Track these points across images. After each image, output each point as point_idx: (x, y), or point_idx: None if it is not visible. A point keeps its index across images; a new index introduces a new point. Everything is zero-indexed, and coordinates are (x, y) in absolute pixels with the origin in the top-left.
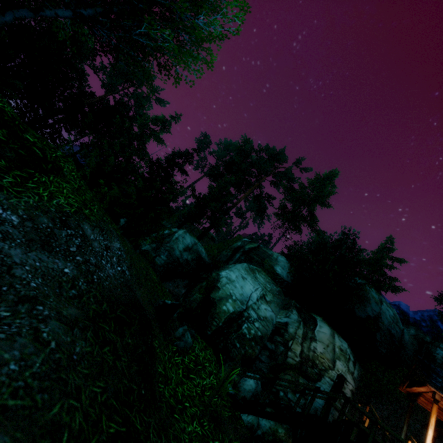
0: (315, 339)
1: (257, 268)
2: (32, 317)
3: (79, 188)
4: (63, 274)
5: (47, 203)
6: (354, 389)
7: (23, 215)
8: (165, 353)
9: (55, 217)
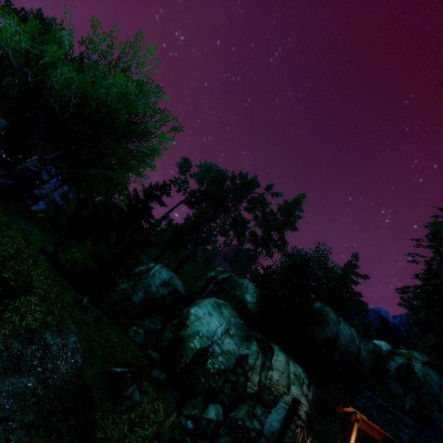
0: (272, 368)
1: (224, 303)
2: (6, 431)
3: (45, 293)
4: (27, 388)
5: (18, 327)
6: (308, 410)
7: (2, 347)
8: (109, 418)
9: (23, 339)
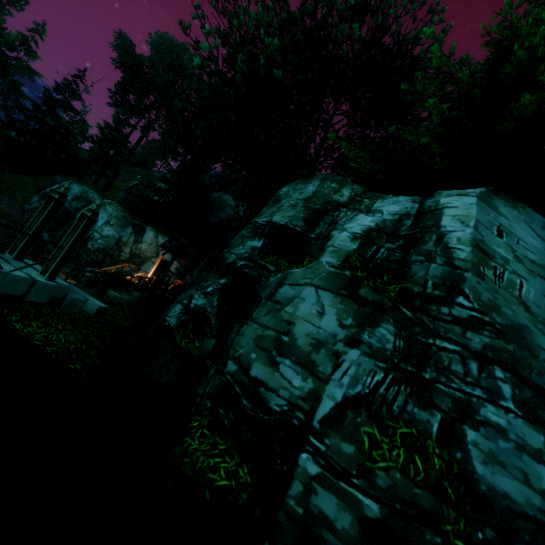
0: (142, 242)
1: (111, 202)
2: None
3: None
4: None
5: None
6: (179, 267)
7: None
8: None
9: None
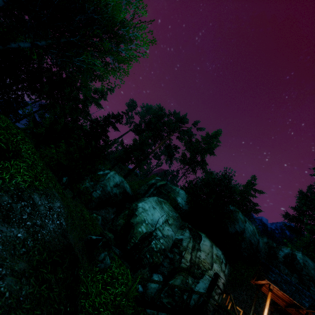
0: (200, 249)
1: (164, 201)
2: None
3: (32, 164)
4: (17, 238)
5: (8, 184)
6: (225, 282)
7: None
8: (88, 275)
9: (13, 194)
